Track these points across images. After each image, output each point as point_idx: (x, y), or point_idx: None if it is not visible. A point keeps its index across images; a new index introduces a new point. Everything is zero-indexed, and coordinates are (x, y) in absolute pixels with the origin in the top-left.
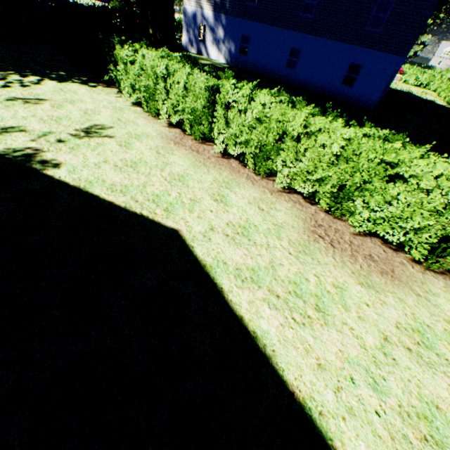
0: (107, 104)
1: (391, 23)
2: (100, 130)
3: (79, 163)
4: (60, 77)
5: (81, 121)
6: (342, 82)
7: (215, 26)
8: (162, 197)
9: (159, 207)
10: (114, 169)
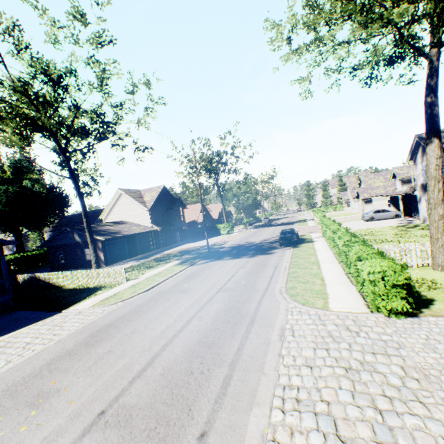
0: None
1: None
2: None
3: None
4: None
5: None
6: None
7: None
8: None
9: None
10: None
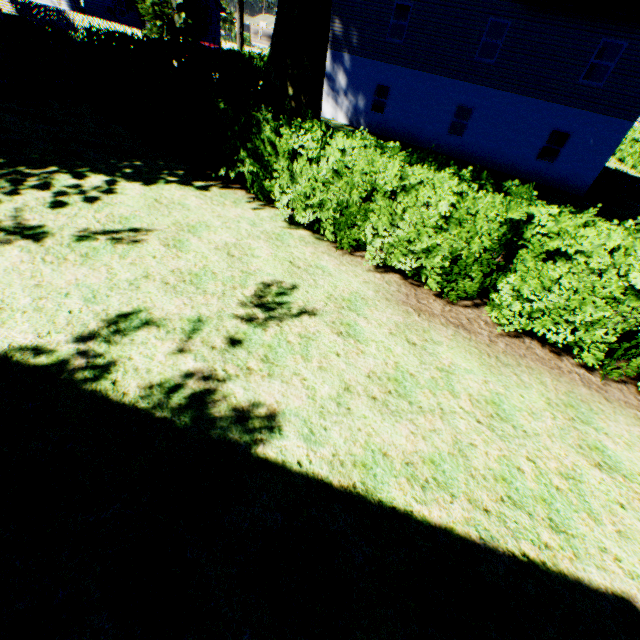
0: (249, 227)
1: (620, 75)
2: (281, 296)
3: (305, 405)
4: (138, 172)
5: (236, 279)
6: (537, 156)
7: (332, 70)
8: (515, 483)
9: (535, 518)
10: (376, 408)
